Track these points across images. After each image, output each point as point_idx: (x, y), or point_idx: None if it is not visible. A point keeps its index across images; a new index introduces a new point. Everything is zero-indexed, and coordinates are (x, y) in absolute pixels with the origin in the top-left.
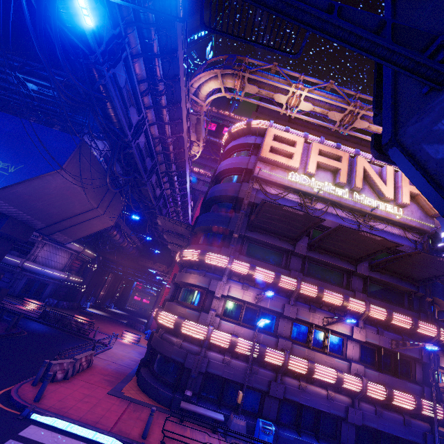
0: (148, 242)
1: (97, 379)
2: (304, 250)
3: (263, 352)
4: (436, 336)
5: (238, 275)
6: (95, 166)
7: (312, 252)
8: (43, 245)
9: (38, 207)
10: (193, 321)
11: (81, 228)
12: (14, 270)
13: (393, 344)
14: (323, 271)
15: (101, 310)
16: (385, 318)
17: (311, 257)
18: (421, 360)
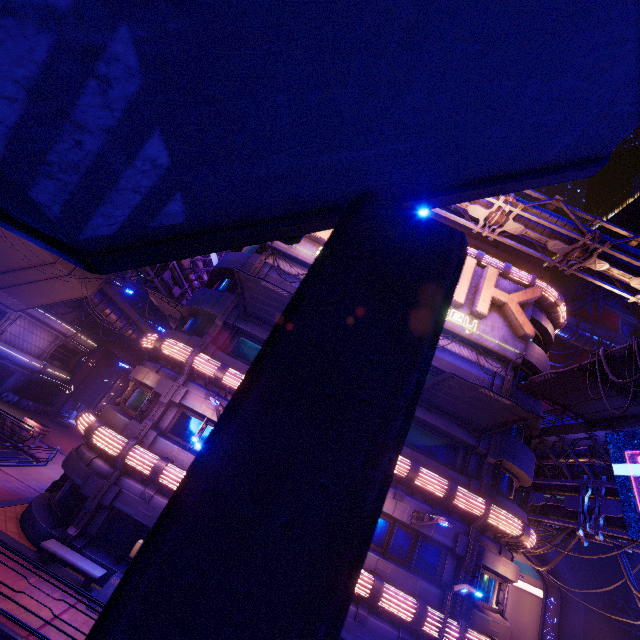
0: None
1: None
2: None
3: None
4: (481, 515)
5: (205, 377)
6: None
7: None
8: (16, 318)
9: None
10: (118, 431)
11: (37, 291)
12: None
13: (413, 517)
14: None
15: None
16: (406, 474)
17: None
18: (454, 550)
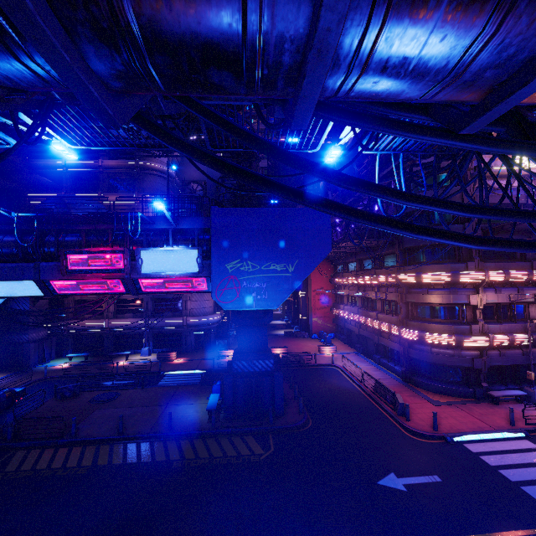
0: None
1: (406, 398)
2: None
3: None
4: None
5: (490, 282)
6: None
7: None
8: (190, 297)
9: None
10: (466, 334)
11: None
12: (178, 330)
13: None
14: None
15: None
16: None
17: None
18: None
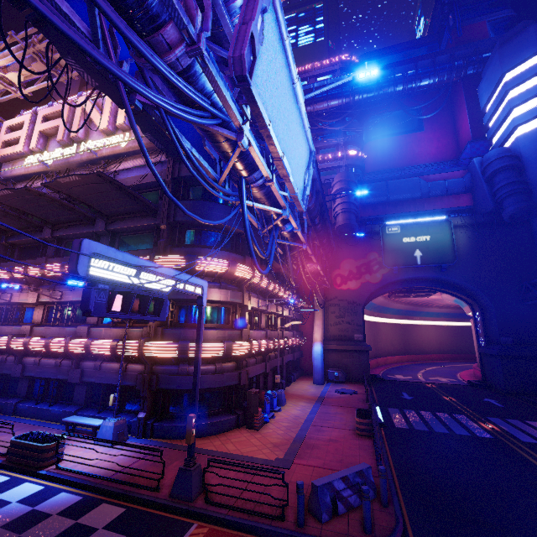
0: None
1: None
2: (49, 232)
3: None
4: None
5: None
6: None
7: (59, 230)
8: None
9: None
10: None
11: None
12: None
13: None
14: None
15: None
16: None
17: (60, 236)
18: None
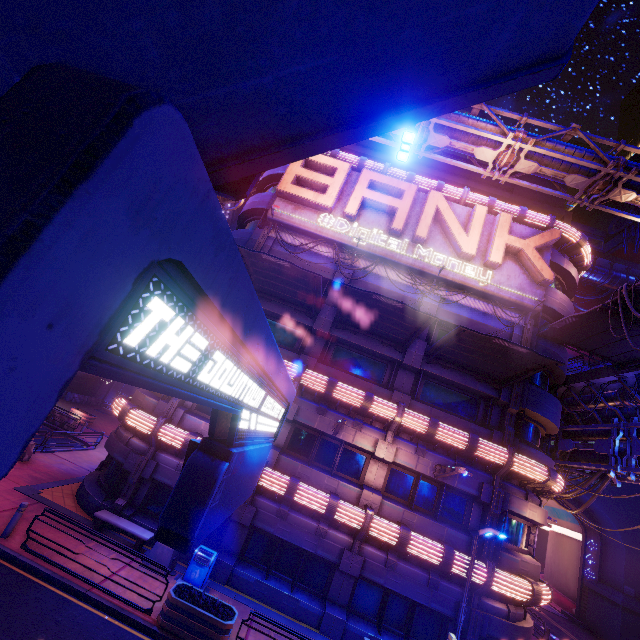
0: None
1: (19, 473)
2: (327, 326)
3: None
4: (504, 464)
5: None
6: None
7: (340, 330)
8: None
9: None
10: (149, 412)
11: None
12: None
13: (436, 470)
14: (357, 360)
15: None
16: (426, 430)
17: (339, 338)
18: (479, 498)
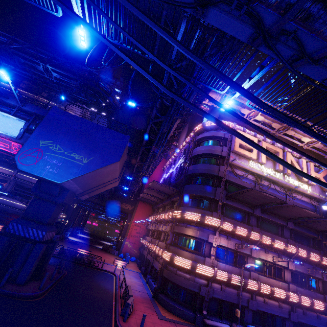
0: (116, 187)
1: (142, 307)
2: (259, 212)
3: (247, 282)
4: None
5: (224, 230)
6: (126, 151)
7: (263, 213)
8: None
9: (88, 182)
10: (201, 263)
11: (99, 190)
12: (19, 212)
13: (309, 271)
14: (268, 225)
15: (75, 237)
16: (306, 256)
17: (262, 217)
18: (322, 279)
